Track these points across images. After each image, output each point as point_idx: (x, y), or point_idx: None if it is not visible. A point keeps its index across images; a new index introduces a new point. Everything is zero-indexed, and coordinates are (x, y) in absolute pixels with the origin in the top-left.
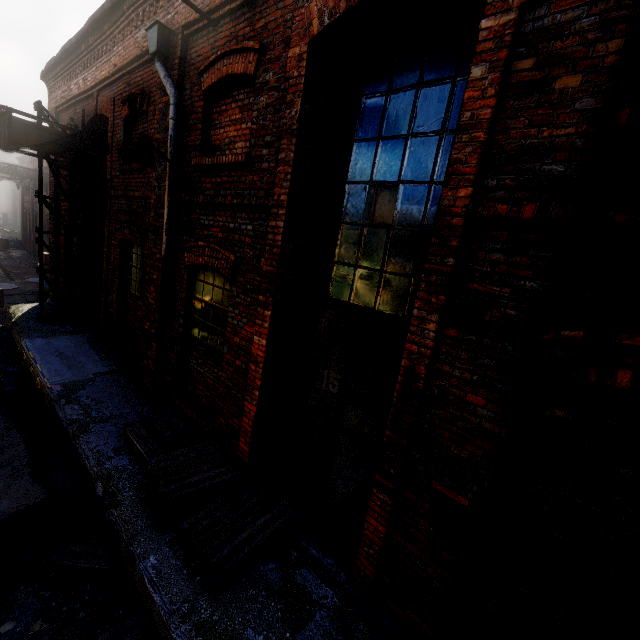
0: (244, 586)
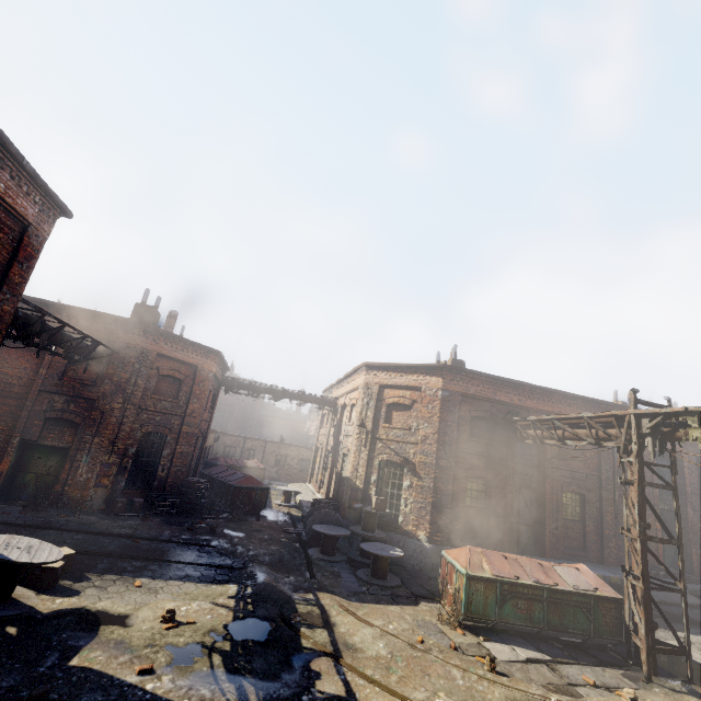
0: None
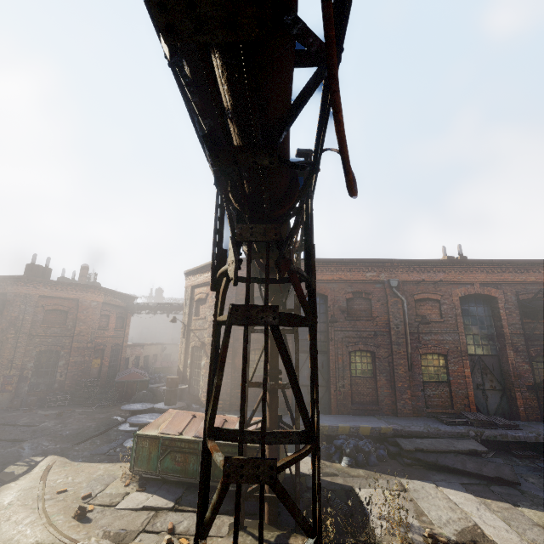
0: (519, 428)
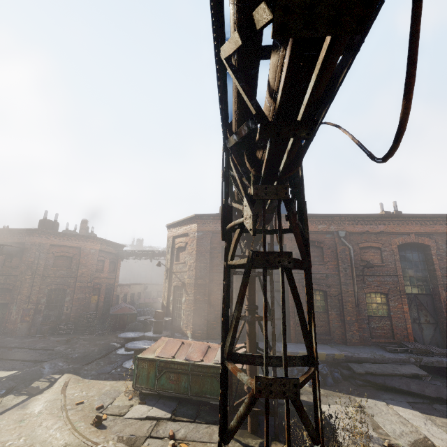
0: None
